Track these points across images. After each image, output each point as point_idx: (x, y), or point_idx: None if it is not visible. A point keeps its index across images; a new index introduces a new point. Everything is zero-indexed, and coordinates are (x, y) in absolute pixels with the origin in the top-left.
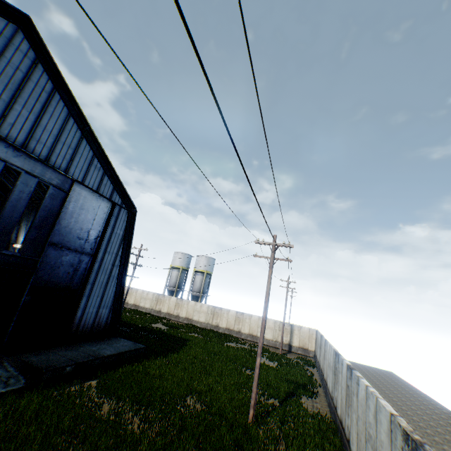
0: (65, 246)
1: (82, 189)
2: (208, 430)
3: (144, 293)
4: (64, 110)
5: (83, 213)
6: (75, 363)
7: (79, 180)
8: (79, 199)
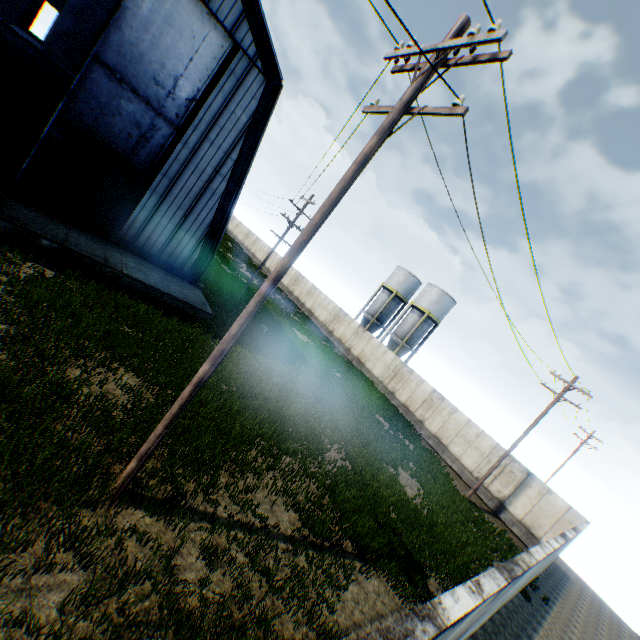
0: (127, 83)
1: None
2: (4, 411)
3: (325, 300)
4: None
5: (170, 35)
6: (59, 243)
7: None
8: (164, 1)
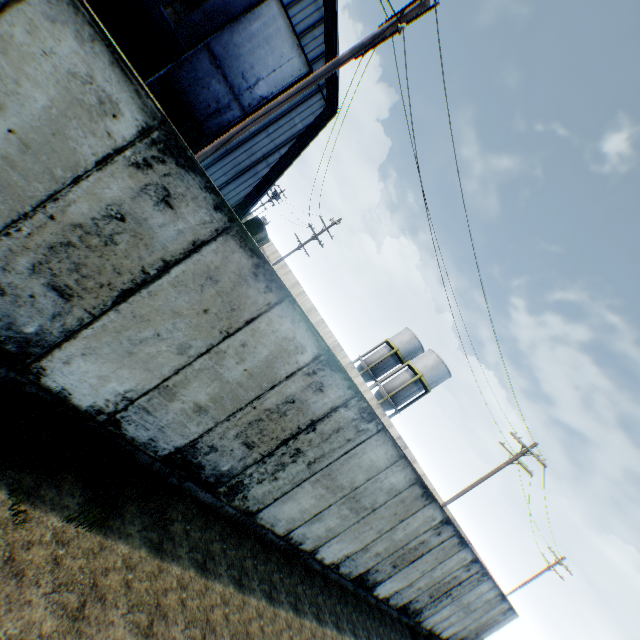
0: (222, 70)
1: (280, 17)
2: None
3: (328, 334)
4: None
5: (265, 49)
6: None
7: (284, 3)
8: (270, 27)
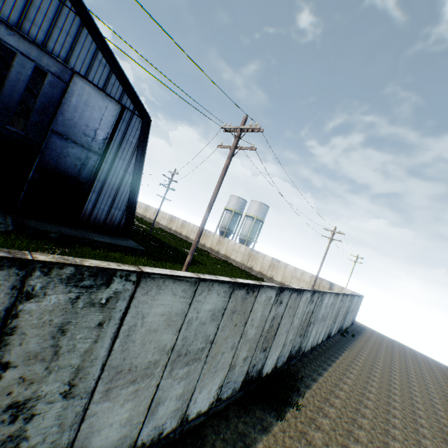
0: (70, 139)
1: (85, 85)
2: None
3: (194, 227)
4: None
5: (88, 110)
6: (60, 233)
7: (82, 74)
8: (83, 95)
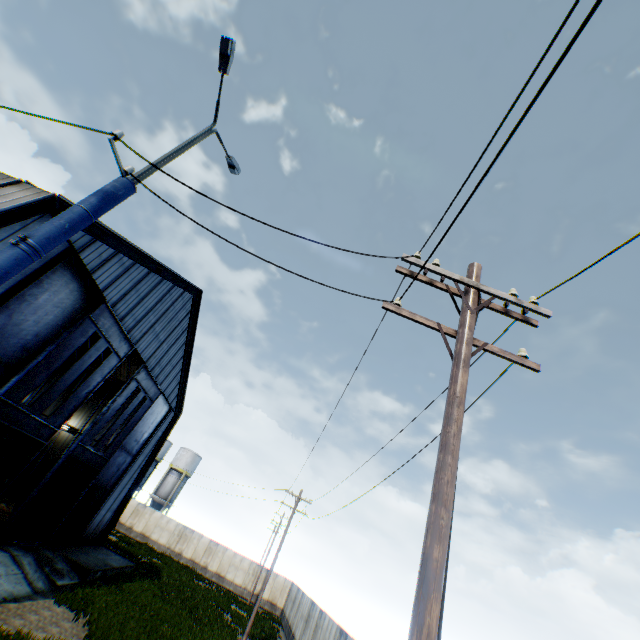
0: (125, 448)
1: (160, 398)
2: None
3: None
4: (184, 340)
5: (150, 417)
6: (103, 569)
7: (163, 390)
8: (154, 406)
